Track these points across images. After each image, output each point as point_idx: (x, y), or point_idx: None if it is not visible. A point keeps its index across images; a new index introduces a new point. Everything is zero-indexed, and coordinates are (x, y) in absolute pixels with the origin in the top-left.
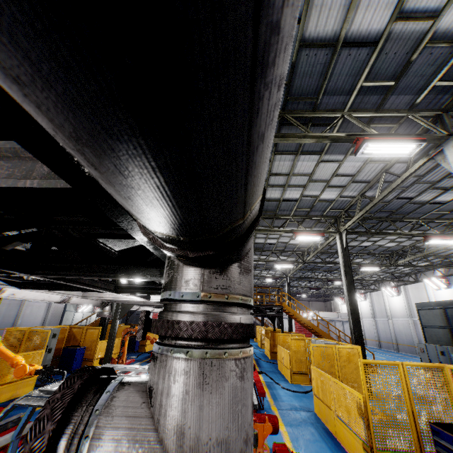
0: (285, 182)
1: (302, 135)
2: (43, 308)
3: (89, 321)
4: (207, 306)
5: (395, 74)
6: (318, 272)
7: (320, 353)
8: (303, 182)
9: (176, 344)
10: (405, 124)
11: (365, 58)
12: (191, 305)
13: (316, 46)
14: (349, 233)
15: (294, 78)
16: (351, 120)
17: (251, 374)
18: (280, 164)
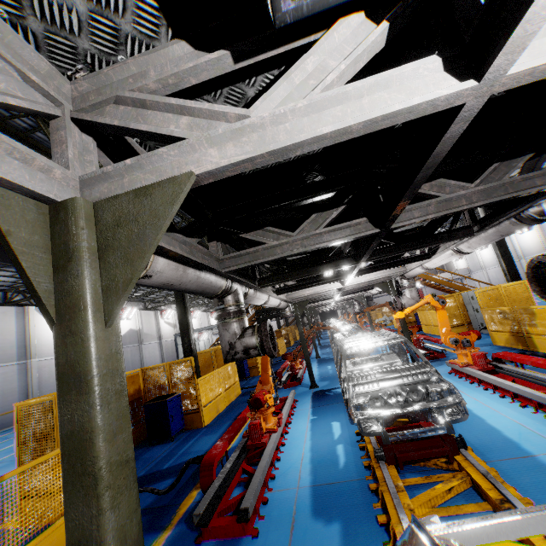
0: None
1: None
2: (156, 348)
3: (199, 350)
4: None
5: None
6: None
7: (487, 296)
8: None
9: None
10: None
11: None
12: None
13: None
14: None
15: None
16: None
17: None
18: None
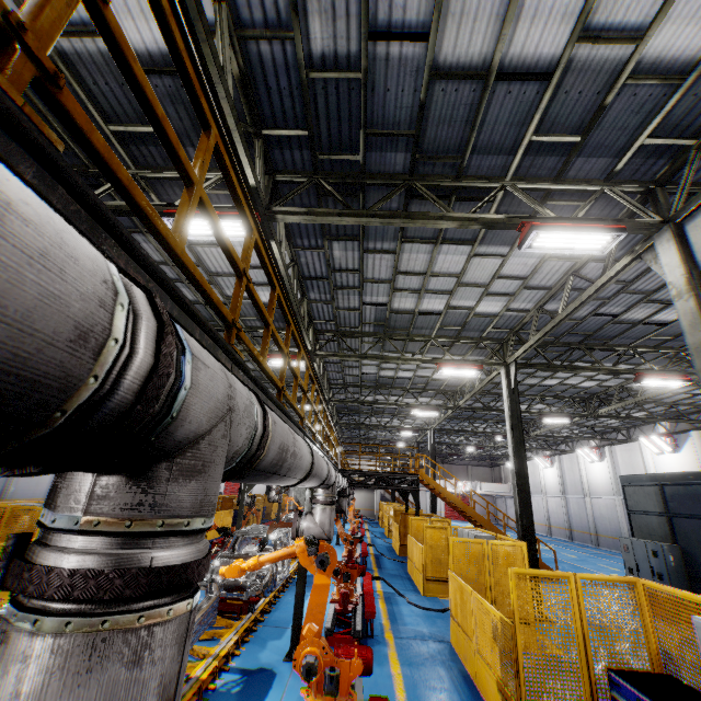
0: (421, 285)
1: (438, 215)
2: None
3: None
4: (93, 538)
5: (581, 125)
6: (480, 422)
7: (465, 552)
8: (448, 286)
9: (29, 604)
10: (602, 203)
11: (534, 98)
12: (67, 536)
13: (455, 77)
14: (521, 367)
15: (424, 126)
16: (516, 194)
17: (170, 649)
18: (411, 258)
